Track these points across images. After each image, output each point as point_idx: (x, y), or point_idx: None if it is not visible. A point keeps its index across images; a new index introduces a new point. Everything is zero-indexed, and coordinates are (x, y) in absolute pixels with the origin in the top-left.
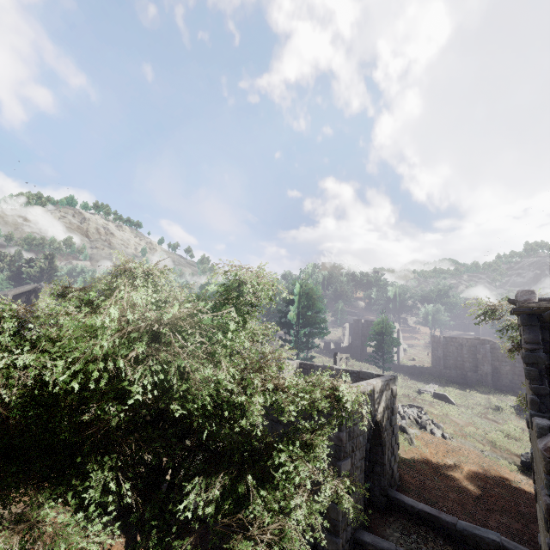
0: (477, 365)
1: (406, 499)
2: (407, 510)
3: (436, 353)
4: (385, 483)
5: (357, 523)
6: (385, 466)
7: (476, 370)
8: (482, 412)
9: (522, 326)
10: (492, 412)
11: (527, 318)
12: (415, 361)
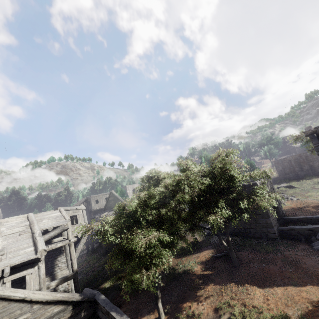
0: (301, 167)
1: (291, 217)
2: (293, 220)
3: (279, 169)
4: (281, 214)
5: (277, 225)
6: (279, 208)
7: (302, 170)
8: (312, 187)
9: (311, 140)
10: (316, 185)
11: (311, 136)
12: None
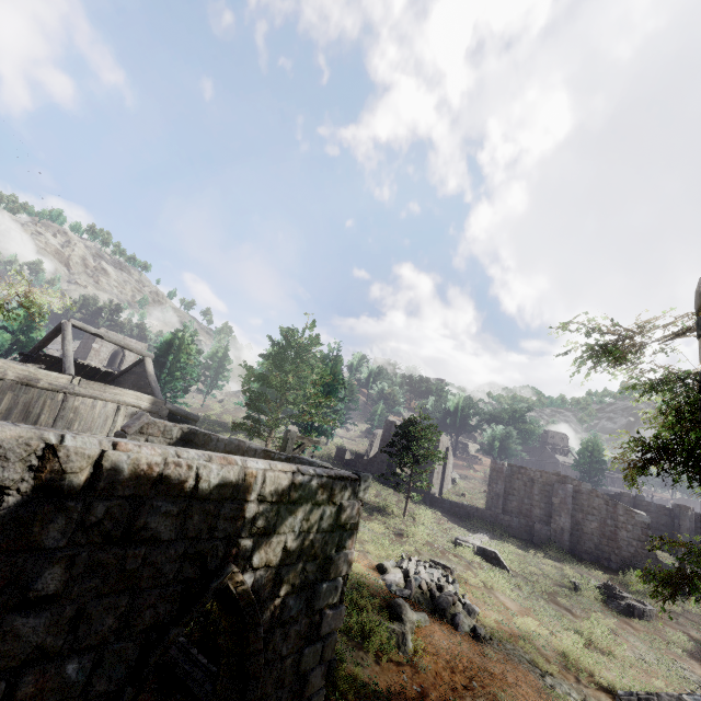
0: (551, 514)
1: None
2: None
3: (495, 488)
4: None
5: None
6: None
7: (548, 522)
8: (550, 592)
9: None
10: (566, 592)
11: None
12: (465, 498)
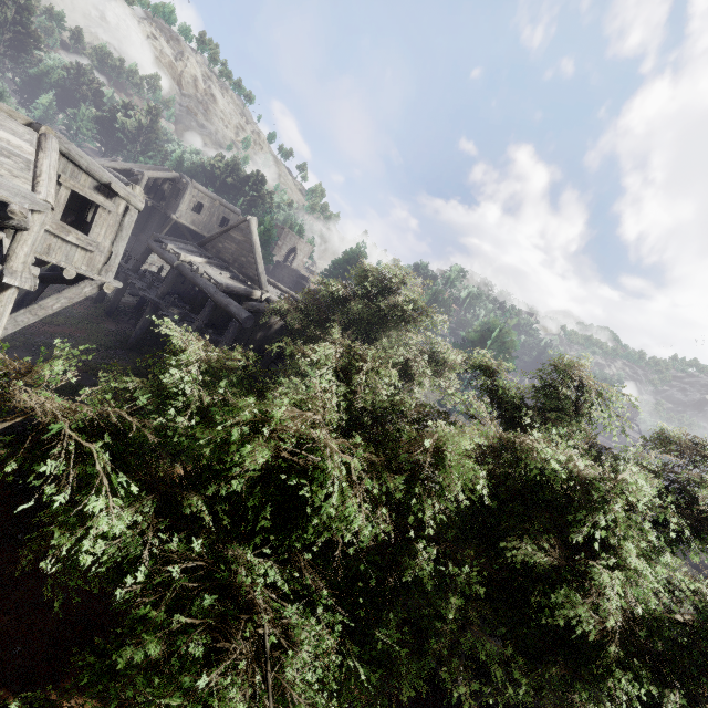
0: None
1: None
2: None
3: None
4: None
5: None
6: None
7: None
8: None
9: None
10: None
11: None
12: None
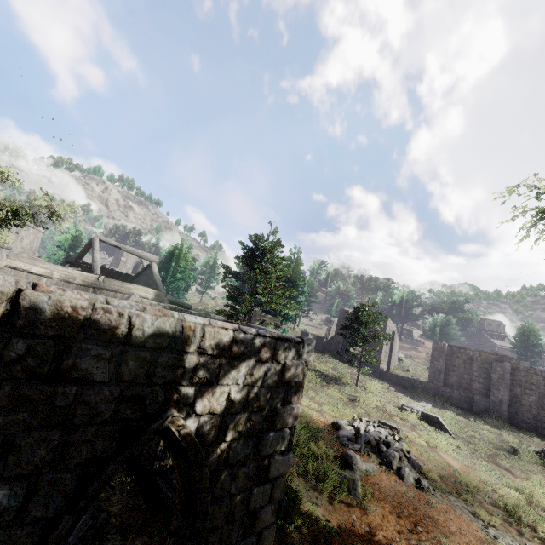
0: (489, 388)
1: None
2: None
3: (437, 365)
4: None
5: None
6: None
7: (487, 395)
8: (490, 453)
9: None
10: (506, 455)
11: None
12: (409, 373)
